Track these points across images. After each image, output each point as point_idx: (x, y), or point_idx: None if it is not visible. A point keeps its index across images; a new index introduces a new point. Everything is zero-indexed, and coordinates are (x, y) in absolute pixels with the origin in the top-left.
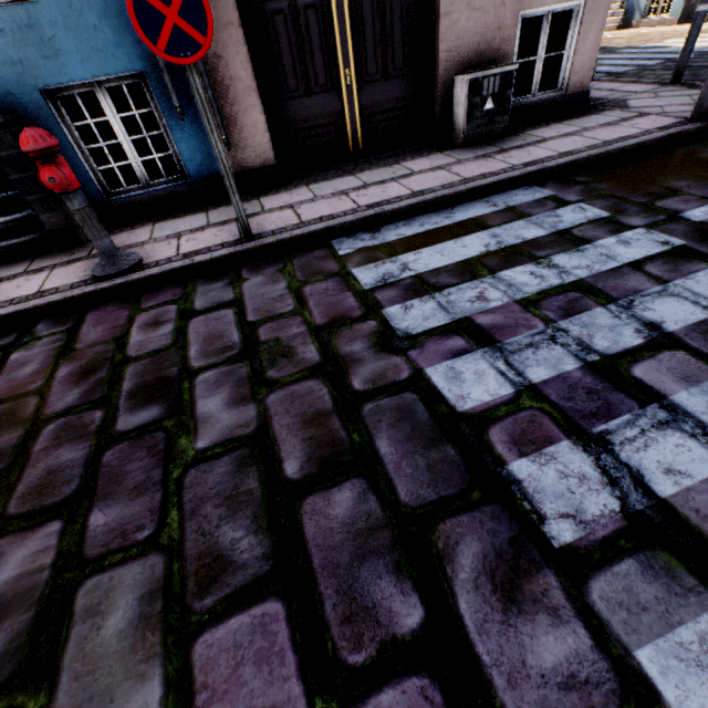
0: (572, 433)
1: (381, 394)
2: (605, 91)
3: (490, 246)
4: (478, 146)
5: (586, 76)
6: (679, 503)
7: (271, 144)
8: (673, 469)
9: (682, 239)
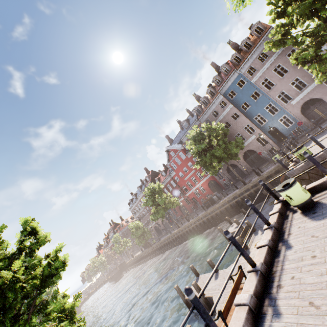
0: None
1: None
2: None
3: None
4: None
5: None
6: None
7: (313, 124)
8: None
9: None
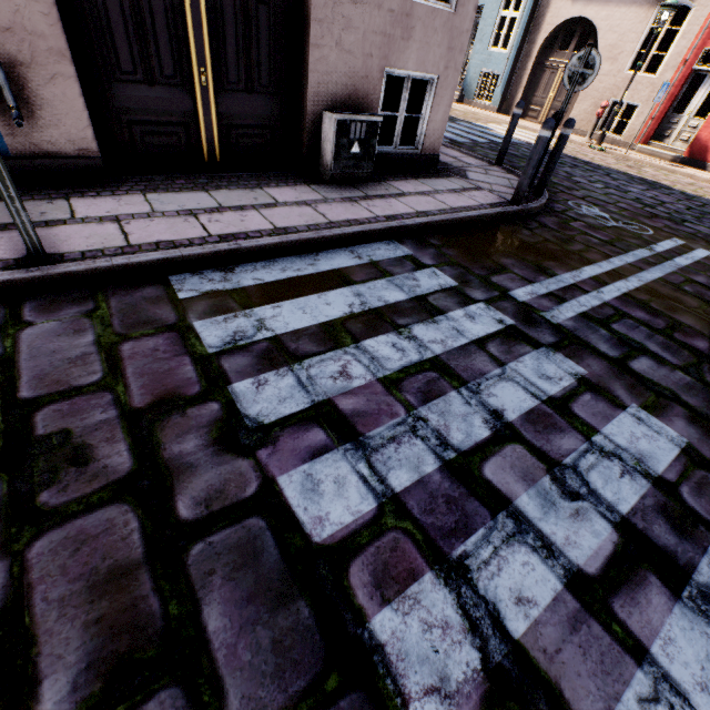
0: (434, 560)
1: (217, 523)
2: (450, 157)
3: (354, 306)
4: (345, 186)
5: (437, 142)
6: (531, 644)
7: (93, 130)
8: (522, 597)
9: (512, 318)
